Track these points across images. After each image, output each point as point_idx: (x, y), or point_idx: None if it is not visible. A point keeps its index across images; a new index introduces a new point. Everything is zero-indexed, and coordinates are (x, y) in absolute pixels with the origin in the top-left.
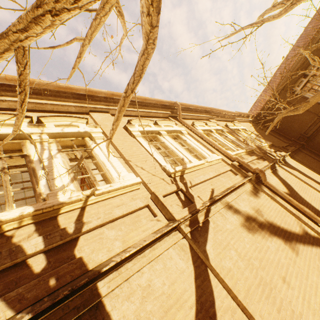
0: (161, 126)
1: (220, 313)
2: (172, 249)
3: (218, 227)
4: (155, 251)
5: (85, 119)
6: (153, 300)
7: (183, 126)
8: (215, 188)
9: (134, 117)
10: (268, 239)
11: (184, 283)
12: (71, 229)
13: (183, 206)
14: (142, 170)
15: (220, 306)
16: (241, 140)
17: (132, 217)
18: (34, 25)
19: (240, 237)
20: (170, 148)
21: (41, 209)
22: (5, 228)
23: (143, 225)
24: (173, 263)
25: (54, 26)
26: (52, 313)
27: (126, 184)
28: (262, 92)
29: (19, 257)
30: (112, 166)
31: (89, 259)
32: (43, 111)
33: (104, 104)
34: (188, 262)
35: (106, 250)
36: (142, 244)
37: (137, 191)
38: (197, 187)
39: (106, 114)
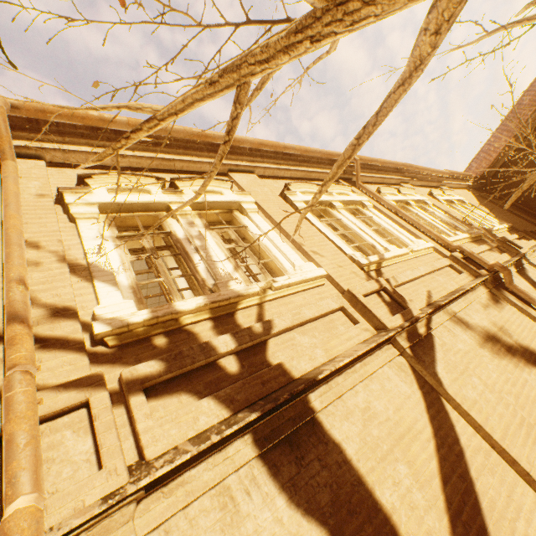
0: (332, 194)
1: (469, 453)
2: (387, 367)
3: (446, 346)
4: (367, 367)
5: (229, 182)
6: (377, 425)
7: (364, 194)
8: (432, 291)
9: (288, 180)
10: (524, 370)
11: (413, 411)
12: (259, 329)
13: (391, 312)
14: (323, 258)
15: (467, 445)
16: (458, 218)
17: (325, 322)
18: (281, 54)
19: (481, 363)
20: (351, 228)
21: (218, 301)
22: (183, 321)
23: (345, 333)
24: (393, 385)
25: (303, 54)
26: (268, 420)
27: (308, 277)
28: (492, 135)
29: (212, 355)
30: (279, 252)
31: (291, 366)
32: (168, 171)
33: (247, 159)
34: (413, 386)
35: (308, 359)
36: (356, 353)
37: (321, 288)
38: (403, 287)
39: (251, 175)
